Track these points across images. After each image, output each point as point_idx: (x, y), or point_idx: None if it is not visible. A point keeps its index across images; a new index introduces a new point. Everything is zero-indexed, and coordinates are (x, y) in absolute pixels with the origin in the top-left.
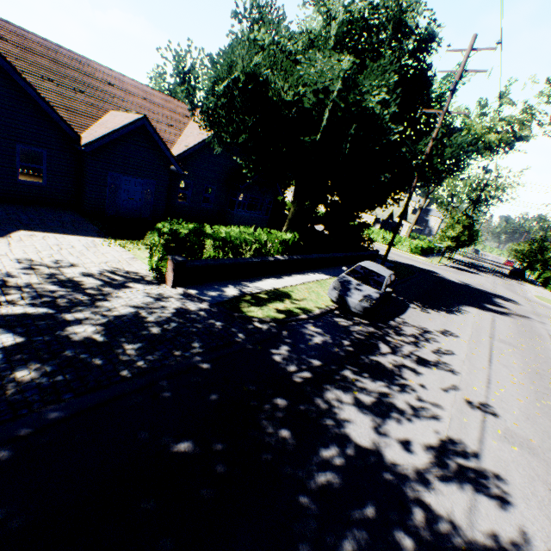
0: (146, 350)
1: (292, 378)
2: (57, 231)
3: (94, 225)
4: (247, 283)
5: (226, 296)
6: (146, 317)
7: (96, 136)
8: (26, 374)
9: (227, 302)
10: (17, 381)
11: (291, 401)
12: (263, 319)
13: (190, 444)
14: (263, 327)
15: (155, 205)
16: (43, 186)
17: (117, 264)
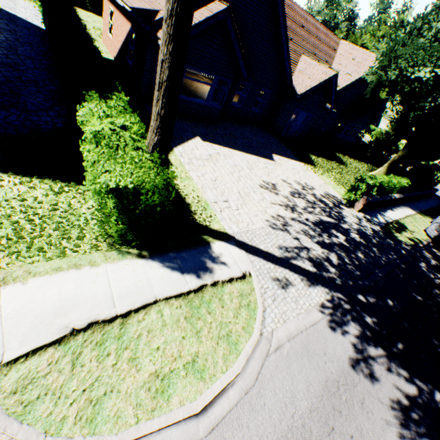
0: (379, 252)
1: (434, 281)
2: (281, 154)
3: (287, 147)
4: (382, 213)
5: (382, 223)
6: (365, 232)
7: (305, 87)
8: (360, 255)
9: (385, 228)
10: (361, 258)
11: (439, 292)
12: (406, 244)
13: (420, 298)
14: (407, 248)
15: (304, 130)
16: (258, 113)
17: (324, 188)
